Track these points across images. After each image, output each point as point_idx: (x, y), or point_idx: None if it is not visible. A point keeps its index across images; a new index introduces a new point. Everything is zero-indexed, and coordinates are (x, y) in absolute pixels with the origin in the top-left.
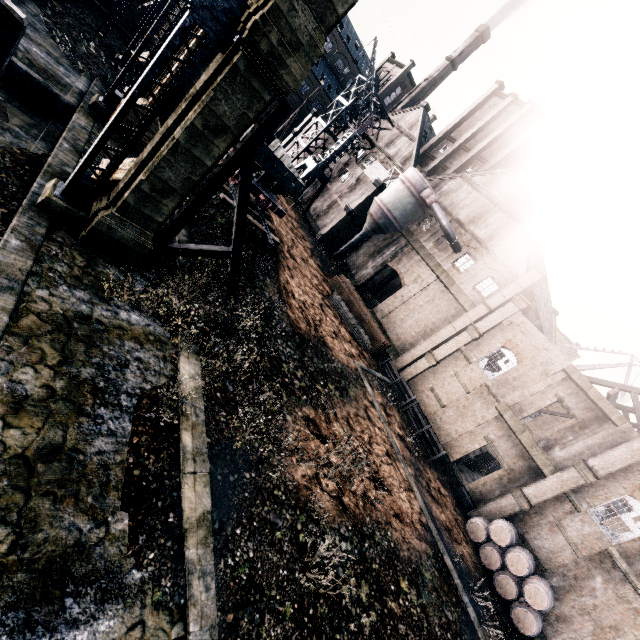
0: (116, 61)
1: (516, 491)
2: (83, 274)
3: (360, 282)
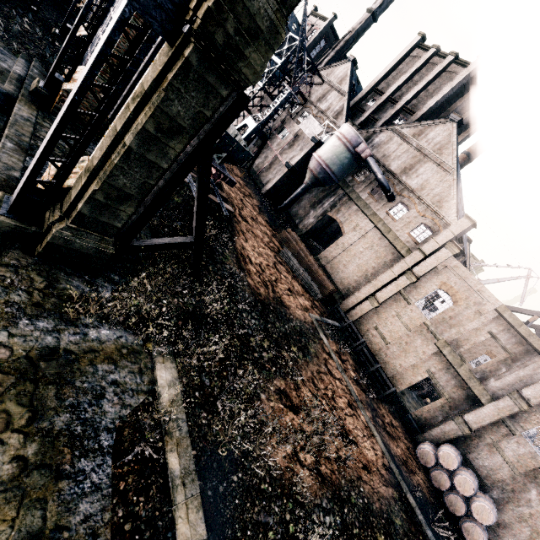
0: (53, 36)
1: (458, 418)
2: (44, 297)
3: (304, 231)
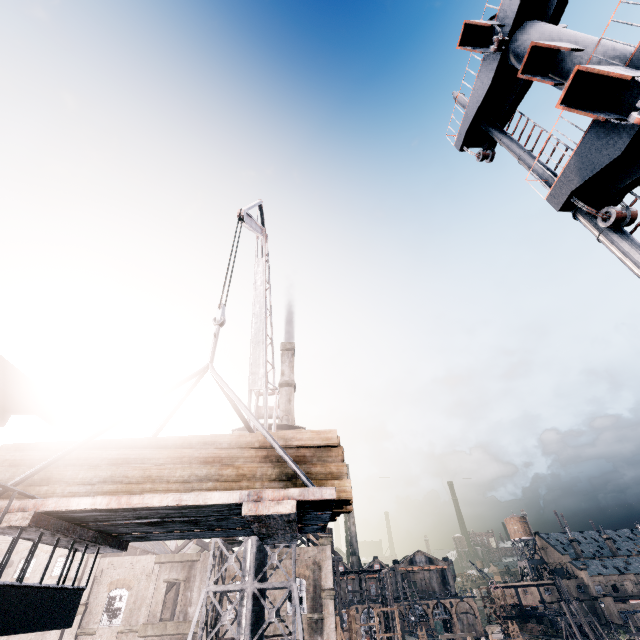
0: None
1: None
2: None
3: None
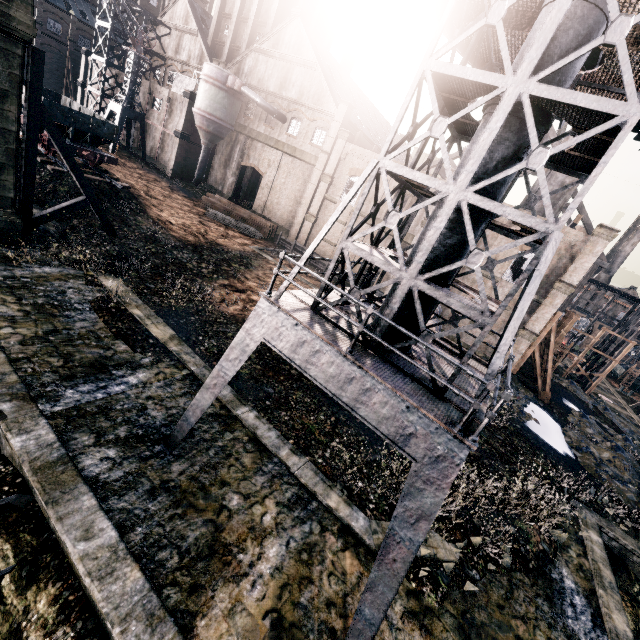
0: None
1: None
2: None
3: (230, 194)
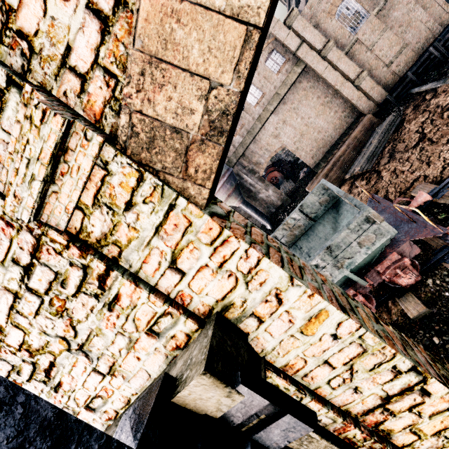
0: None
1: None
2: None
3: (284, 197)
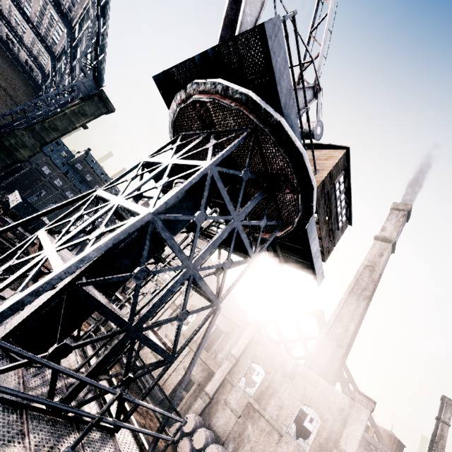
0: None
1: (201, 392)
2: None
3: None
